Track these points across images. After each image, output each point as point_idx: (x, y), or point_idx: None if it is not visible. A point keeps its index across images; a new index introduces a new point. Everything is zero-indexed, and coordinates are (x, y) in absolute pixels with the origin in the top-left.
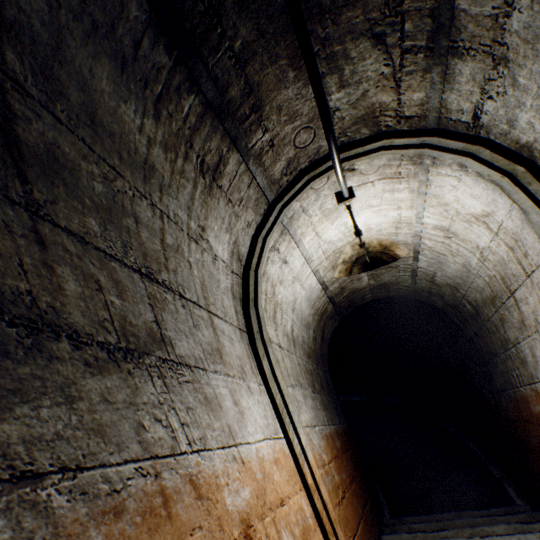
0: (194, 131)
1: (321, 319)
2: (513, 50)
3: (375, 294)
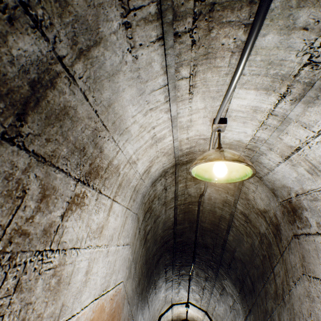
0: (168, 293)
1: None
2: (216, 312)
3: None
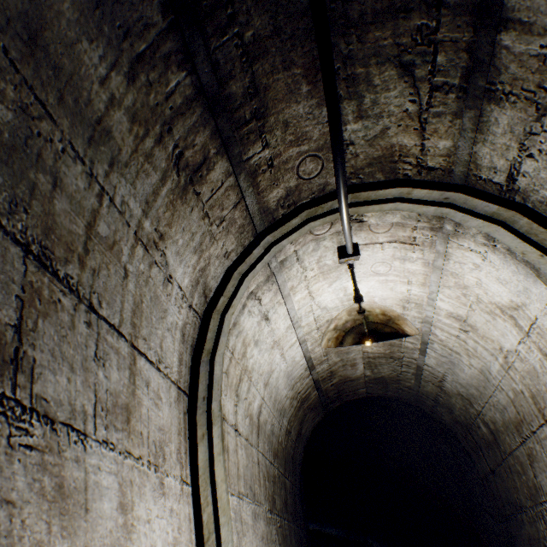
0: (177, 114)
1: (300, 406)
2: None
3: (369, 390)
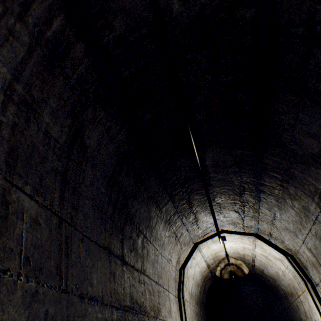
0: (177, 229)
1: (204, 280)
2: (278, 227)
3: None
